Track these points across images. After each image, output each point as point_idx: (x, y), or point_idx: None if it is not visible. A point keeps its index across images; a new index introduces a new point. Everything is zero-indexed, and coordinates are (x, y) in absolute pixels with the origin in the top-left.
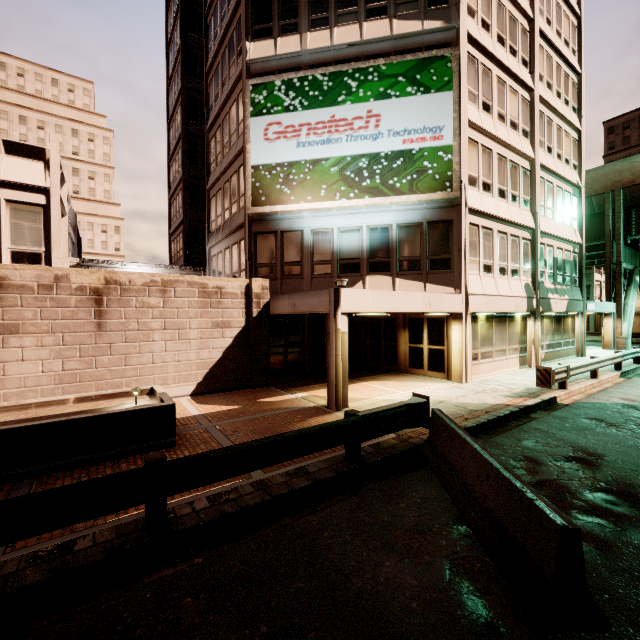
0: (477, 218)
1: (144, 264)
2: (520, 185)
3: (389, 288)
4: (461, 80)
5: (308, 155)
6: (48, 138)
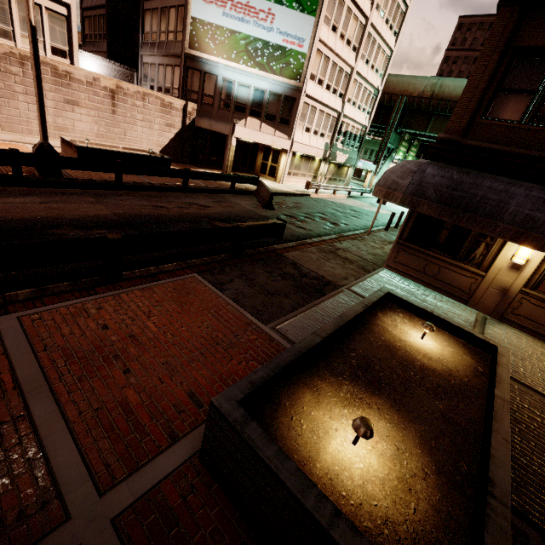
0: (310, 100)
1: (94, 55)
2: (341, 83)
3: (258, 127)
4: (322, 10)
5: (229, 25)
6: None
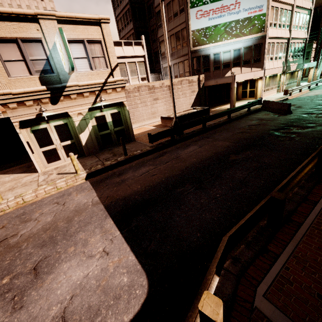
0: (270, 40)
1: None
2: (286, 19)
3: (239, 71)
4: None
5: (213, 23)
6: (22, 4)
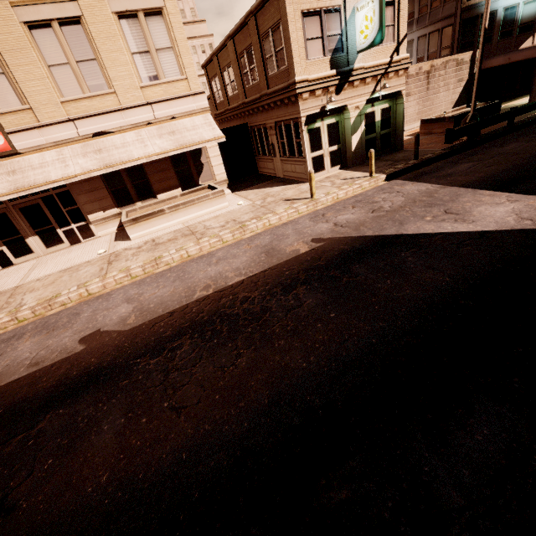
0: None
1: None
2: None
3: None
4: None
5: None
6: None
